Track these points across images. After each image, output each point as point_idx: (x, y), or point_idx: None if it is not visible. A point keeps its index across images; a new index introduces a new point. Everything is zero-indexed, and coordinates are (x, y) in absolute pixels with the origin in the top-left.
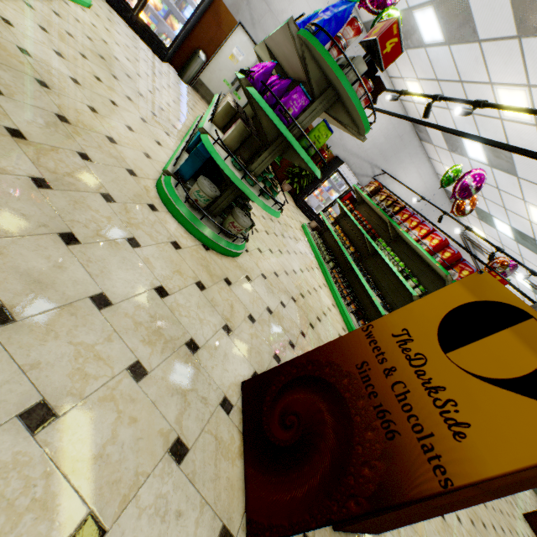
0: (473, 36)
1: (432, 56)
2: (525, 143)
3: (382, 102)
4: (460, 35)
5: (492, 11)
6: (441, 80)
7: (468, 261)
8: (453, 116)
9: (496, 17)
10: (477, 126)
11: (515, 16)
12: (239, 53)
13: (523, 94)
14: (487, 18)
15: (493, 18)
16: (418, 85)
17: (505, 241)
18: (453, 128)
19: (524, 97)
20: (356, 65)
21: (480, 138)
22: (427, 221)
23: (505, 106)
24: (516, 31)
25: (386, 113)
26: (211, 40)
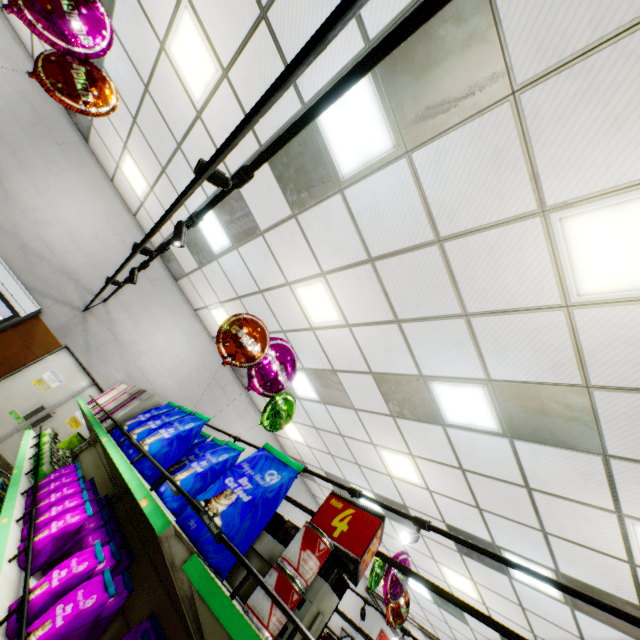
0: (348, 403)
1: (308, 407)
2: (421, 503)
3: (255, 436)
4: (335, 399)
5: (363, 391)
6: (320, 429)
7: (385, 628)
8: (337, 461)
9: (368, 396)
10: (366, 476)
11: (386, 400)
12: (55, 378)
13: (408, 460)
14: (360, 395)
15: (366, 396)
16: (294, 426)
17: (423, 602)
18: (339, 472)
19: (410, 463)
20: (318, 600)
21: (466, 603)
22: (347, 619)
23: (464, 541)
24: (389, 411)
25: (288, 500)
26: (4, 360)
